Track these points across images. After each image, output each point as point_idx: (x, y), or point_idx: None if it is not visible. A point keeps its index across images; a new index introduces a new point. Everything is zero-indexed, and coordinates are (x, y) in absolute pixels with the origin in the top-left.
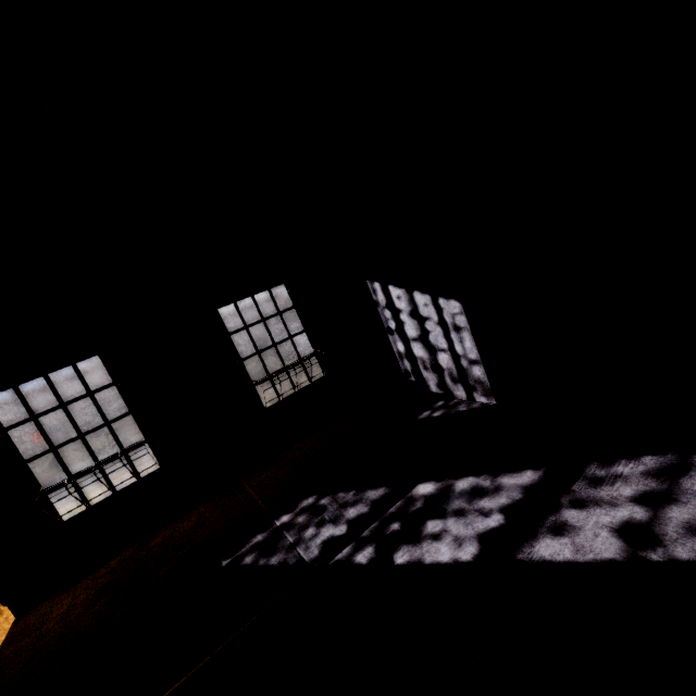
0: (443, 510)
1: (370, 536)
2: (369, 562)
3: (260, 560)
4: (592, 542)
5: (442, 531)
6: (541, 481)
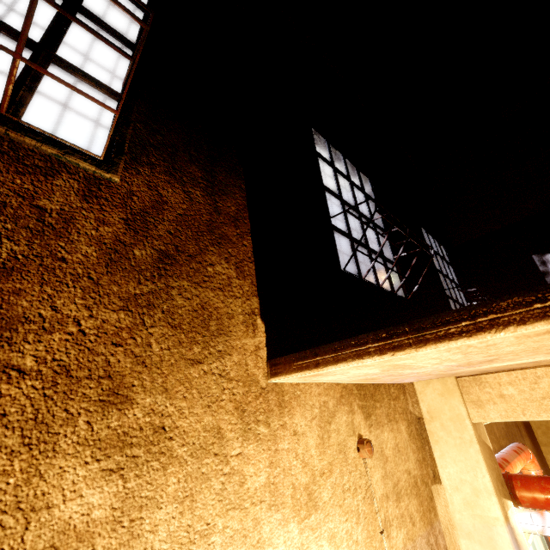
0: None
1: None
2: None
3: None
4: None
5: None
6: None
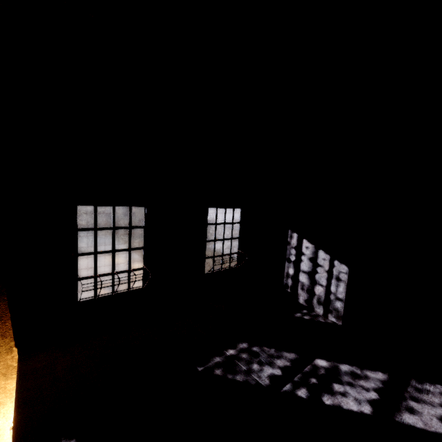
0: (339, 379)
1: (300, 382)
2: (308, 398)
3: (228, 375)
4: (430, 422)
5: (345, 392)
6: (389, 380)
